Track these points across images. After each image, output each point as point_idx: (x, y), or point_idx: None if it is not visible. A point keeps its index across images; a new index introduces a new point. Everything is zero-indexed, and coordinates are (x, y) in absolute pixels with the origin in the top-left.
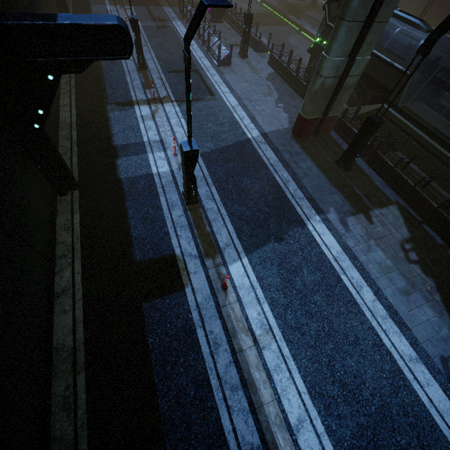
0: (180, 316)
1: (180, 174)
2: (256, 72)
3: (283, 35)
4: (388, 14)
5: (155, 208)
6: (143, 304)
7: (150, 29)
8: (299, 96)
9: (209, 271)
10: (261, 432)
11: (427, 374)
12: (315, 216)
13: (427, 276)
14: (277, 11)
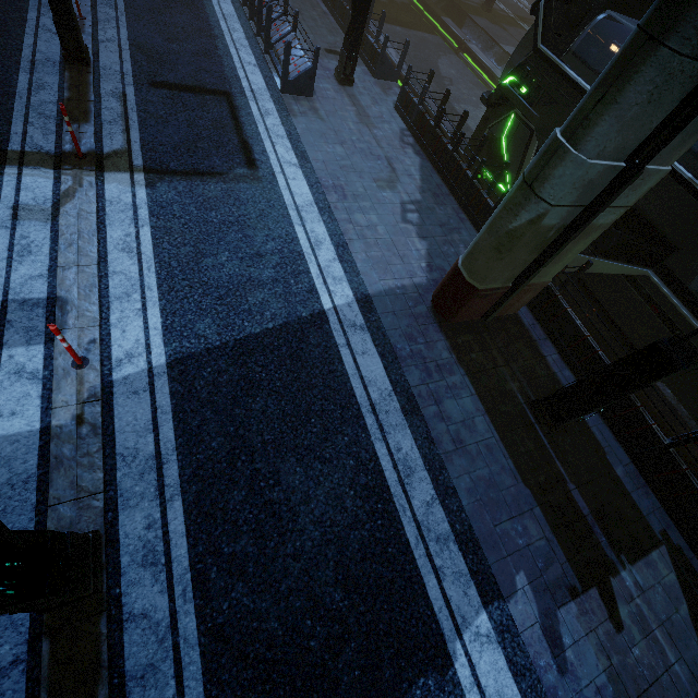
0: None
1: (70, 448)
2: (368, 124)
3: (430, 52)
4: None
5: None
6: None
7: None
8: (453, 198)
9: None
10: None
11: None
12: (478, 614)
13: None
14: (423, 4)
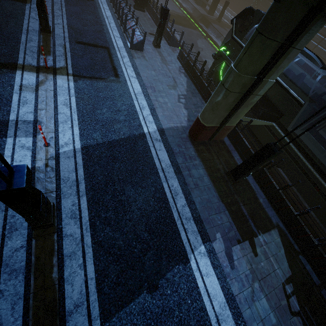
0: None
1: (43, 175)
2: (166, 63)
3: (194, 37)
4: (304, 42)
5: None
6: None
7: None
8: (200, 94)
9: None
10: None
11: None
12: (200, 246)
13: None
14: (191, 17)
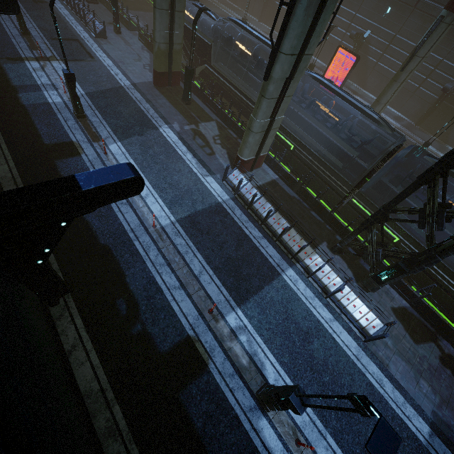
0: (79, 165)
1: (71, 103)
2: (129, 45)
3: None
4: (182, 7)
5: (54, 120)
6: (54, 161)
7: (26, 3)
8: None
9: (96, 147)
10: (127, 199)
11: (212, 180)
12: (165, 125)
13: (223, 149)
14: None
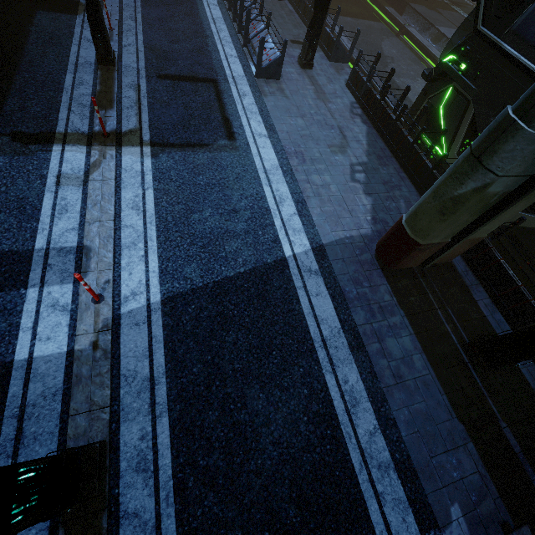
0: None
1: (87, 369)
2: (324, 99)
3: (375, 36)
4: None
5: None
6: None
7: None
8: (395, 159)
9: None
10: None
11: None
12: None
13: None
14: None
